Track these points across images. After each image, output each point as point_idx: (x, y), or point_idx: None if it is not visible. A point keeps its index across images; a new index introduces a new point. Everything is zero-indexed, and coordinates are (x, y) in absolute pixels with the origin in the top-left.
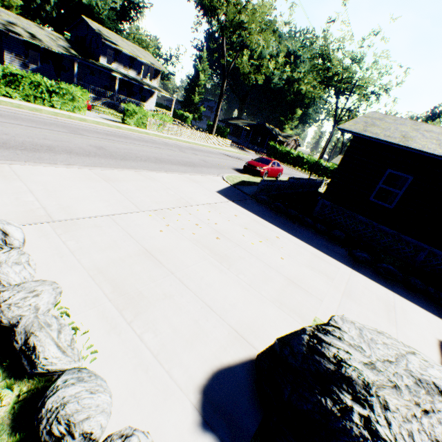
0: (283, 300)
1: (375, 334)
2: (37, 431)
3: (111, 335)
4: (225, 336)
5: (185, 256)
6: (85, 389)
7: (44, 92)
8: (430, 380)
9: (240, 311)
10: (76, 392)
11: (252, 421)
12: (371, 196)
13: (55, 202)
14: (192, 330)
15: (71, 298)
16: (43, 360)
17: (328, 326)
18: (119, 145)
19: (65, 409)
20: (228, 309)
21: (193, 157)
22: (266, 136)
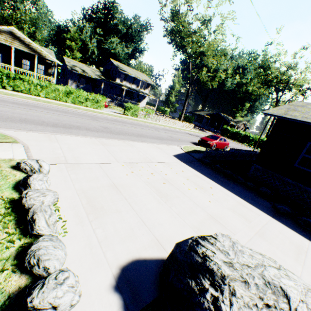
0: (201, 228)
1: (254, 253)
2: (24, 260)
3: (78, 225)
4: (148, 241)
5: (137, 190)
6: (52, 244)
7: (83, 99)
8: (278, 284)
9: (165, 229)
10: (47, 245)
11: (149, 296)
12: (295, 163)
13: (71, 154)
14: (127, 233)
15: (63, 202)
16: (37, 227)
17: (208, 236)
18: (117, 126)
19: (39, 251)
20: (156, 225)
21: (163, 134)
22: (221, 121)
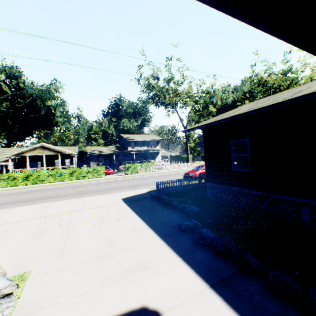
0: (28, 259)
1: None
2: None
3: None
4: None
5: (17, 236)
6: None
7: (85, 173)
8: None
9: None
10: None
11: None
12: (231, 167)
13: (2, 219)
14: None
15: None
16: None
17: None
18: (97, 187)
19: None
20: None
21: (148, 181)
22: None
